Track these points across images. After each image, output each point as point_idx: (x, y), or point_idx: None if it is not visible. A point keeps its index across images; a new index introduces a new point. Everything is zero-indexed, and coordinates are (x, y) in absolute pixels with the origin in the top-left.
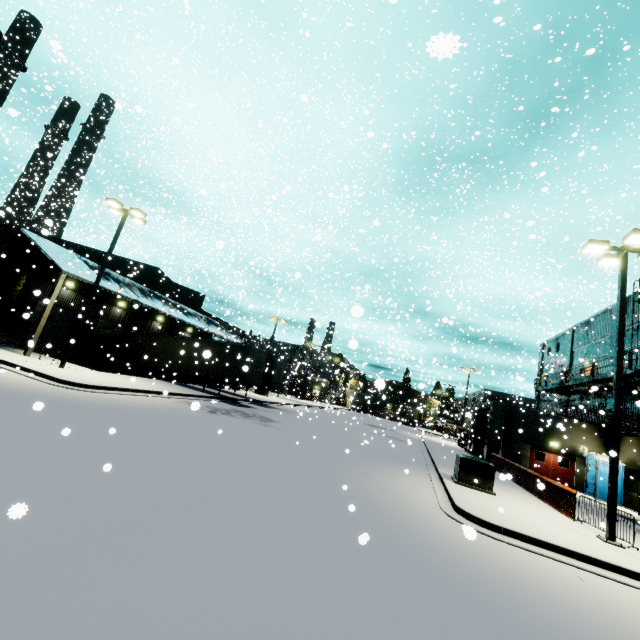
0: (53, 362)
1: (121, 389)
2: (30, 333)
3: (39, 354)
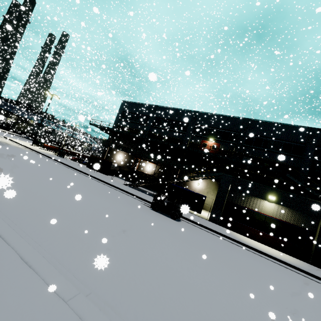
0: None
1: None
2: None
3: None
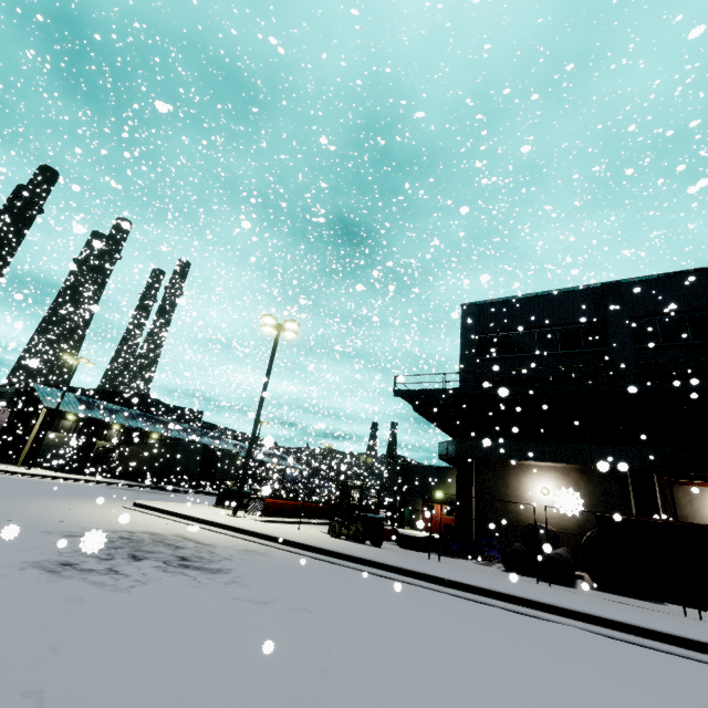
0: (33, 469)
1: (50, 476)
2: (41, 456)
3: (36, 468)
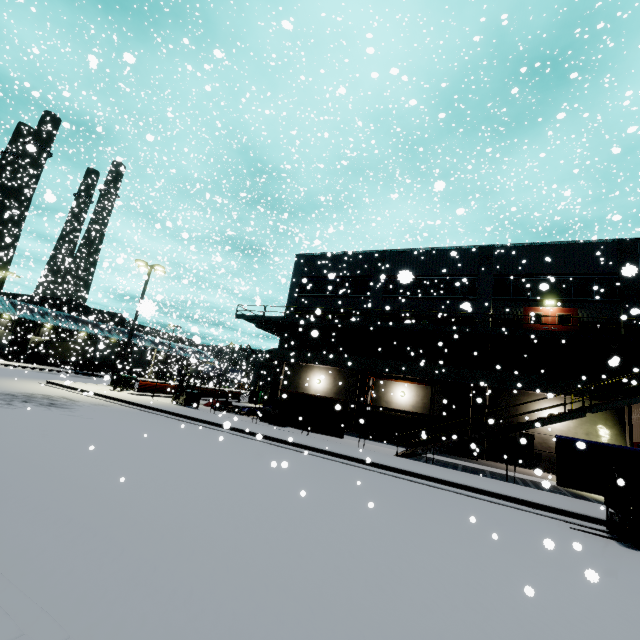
0: None
1: None
2: None
3: None
